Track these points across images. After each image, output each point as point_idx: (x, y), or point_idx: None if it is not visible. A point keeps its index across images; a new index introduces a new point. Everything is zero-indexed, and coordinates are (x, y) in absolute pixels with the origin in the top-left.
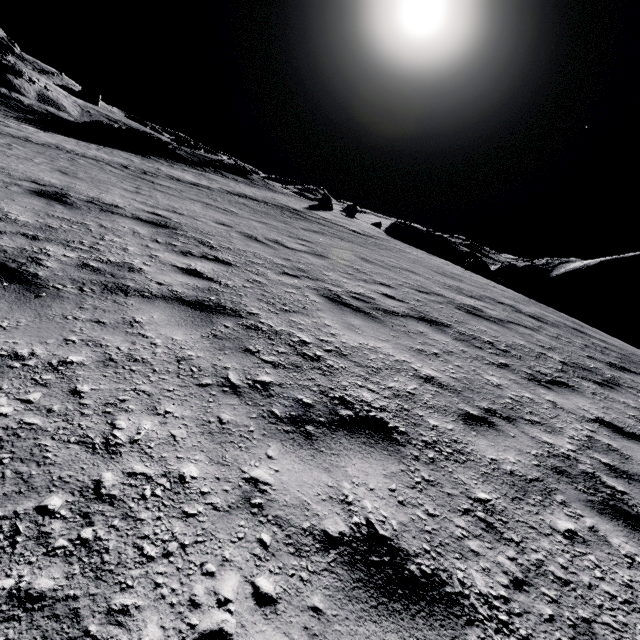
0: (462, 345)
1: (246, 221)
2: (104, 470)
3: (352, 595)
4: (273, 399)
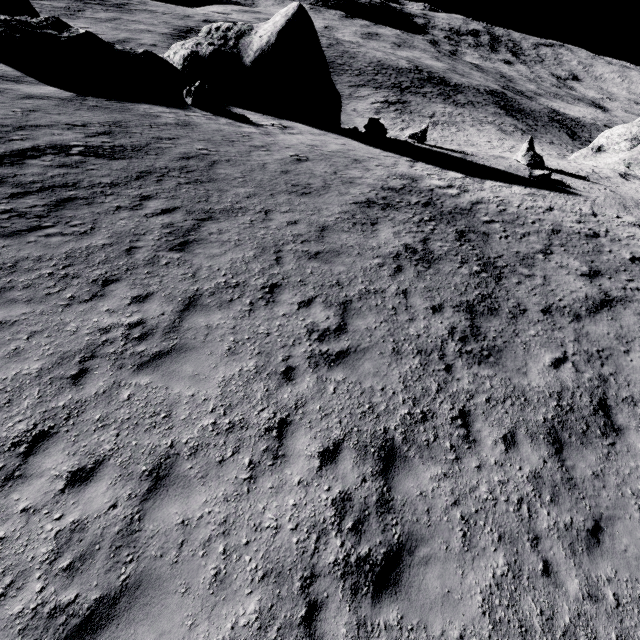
0: (500, 318)
1: (213, 331)
2: None
3: None
4: (609, 433)
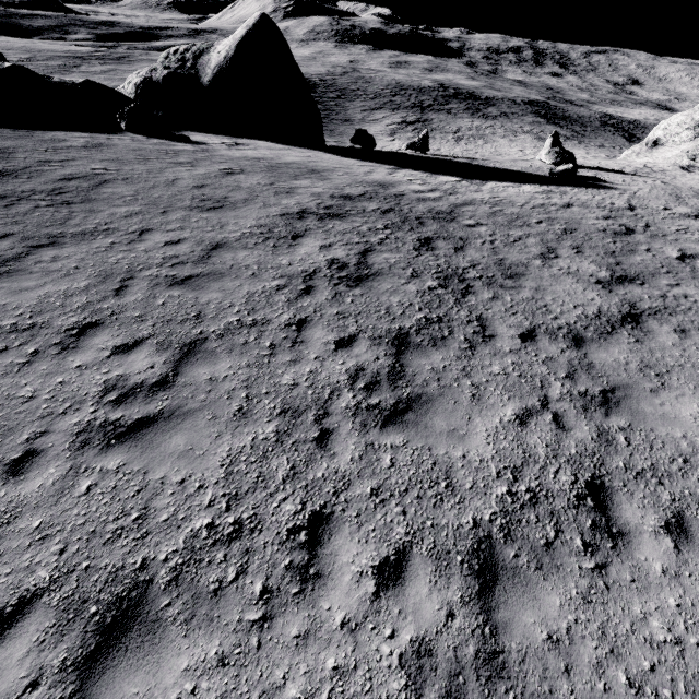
0: (446, 350)
1: None
2: (690, 643)
3: (693, 548)
4: (599, 544)
